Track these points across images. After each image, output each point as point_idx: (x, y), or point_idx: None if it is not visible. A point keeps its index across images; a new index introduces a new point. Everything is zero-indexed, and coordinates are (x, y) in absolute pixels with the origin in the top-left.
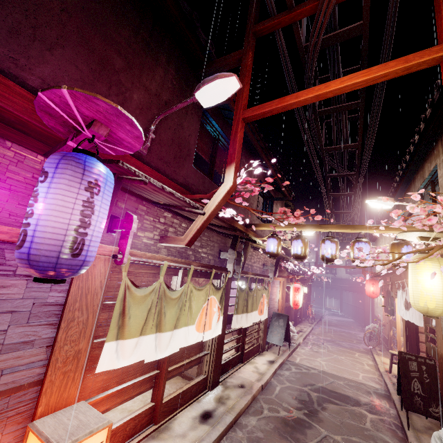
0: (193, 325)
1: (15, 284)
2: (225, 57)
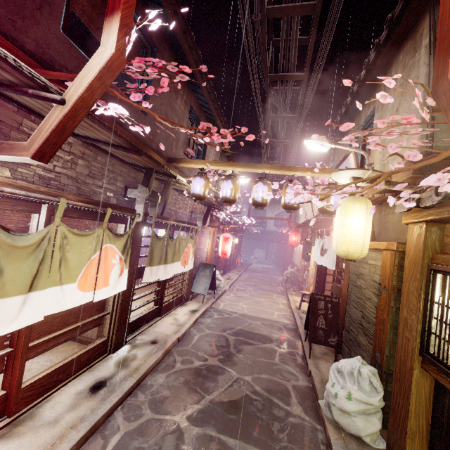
0: (73, 283)
1: None
2: None
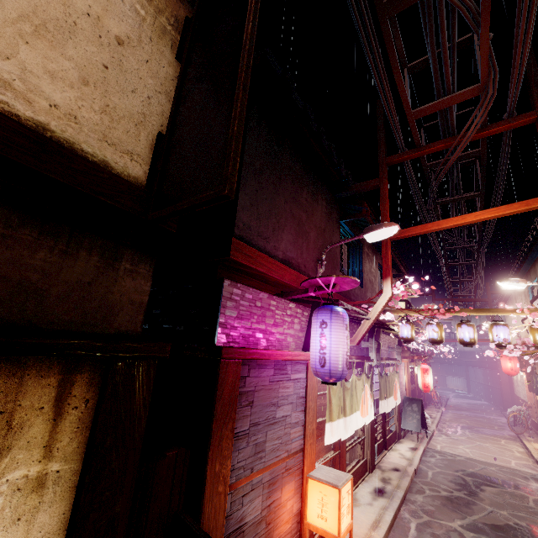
0: (359, 411)
1: (291, 385)
2: (363, 184)
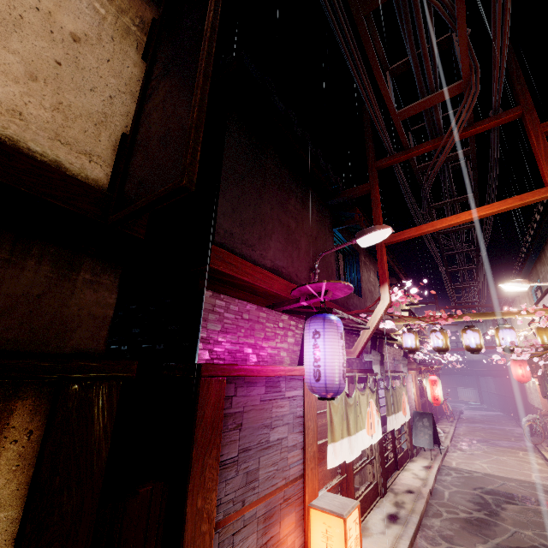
0: (364, 429)
1: (286, 404)
2: (353, 189)
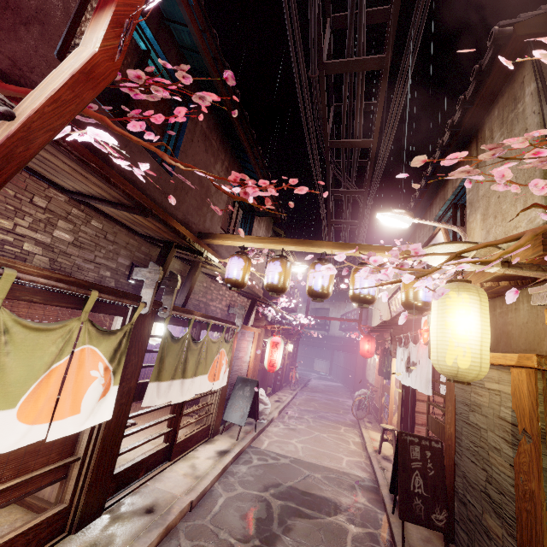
0: (8, 410)
1: None
2: None
